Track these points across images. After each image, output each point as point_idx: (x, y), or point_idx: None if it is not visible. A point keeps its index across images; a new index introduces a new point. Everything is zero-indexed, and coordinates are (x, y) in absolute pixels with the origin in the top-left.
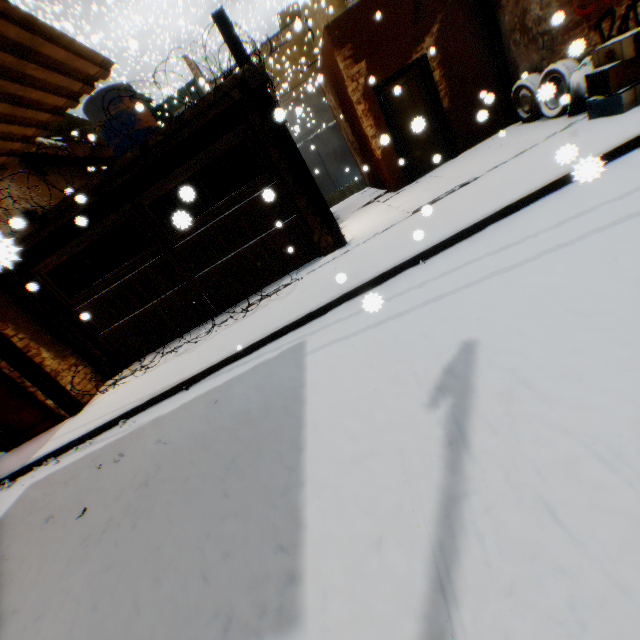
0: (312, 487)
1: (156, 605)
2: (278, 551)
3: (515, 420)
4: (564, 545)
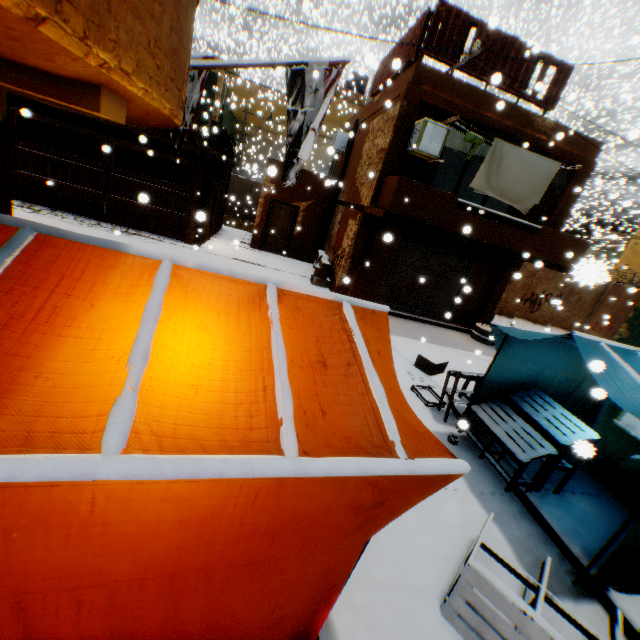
0: None
1: None
2: None
3: None
4: None
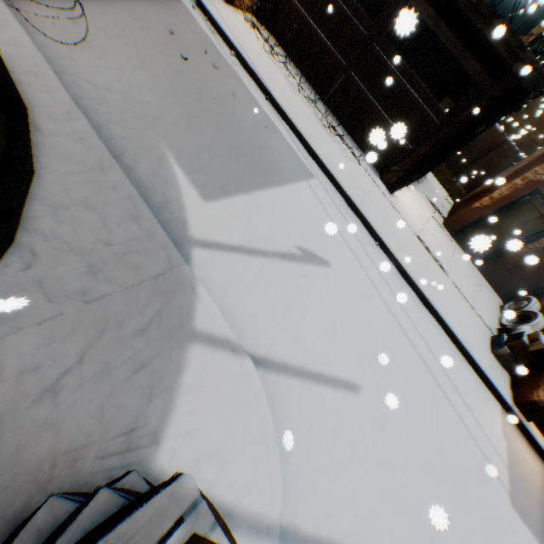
0: (247, 198)
1: (180, 134)
2: (221, 187)
3: (298, 277)
4: (263, 285)
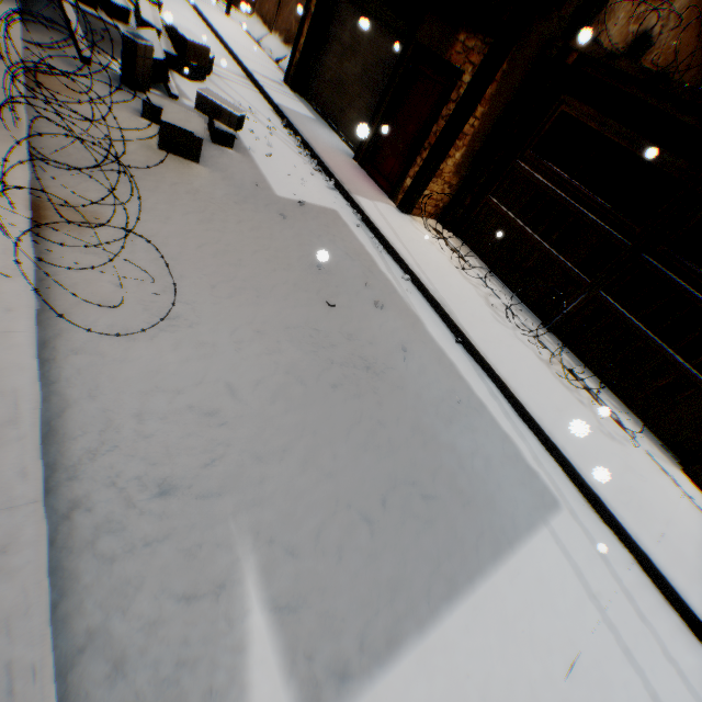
0: (422, 654)
1: (289, 482)
2: (358, 638)
3: None
4: None
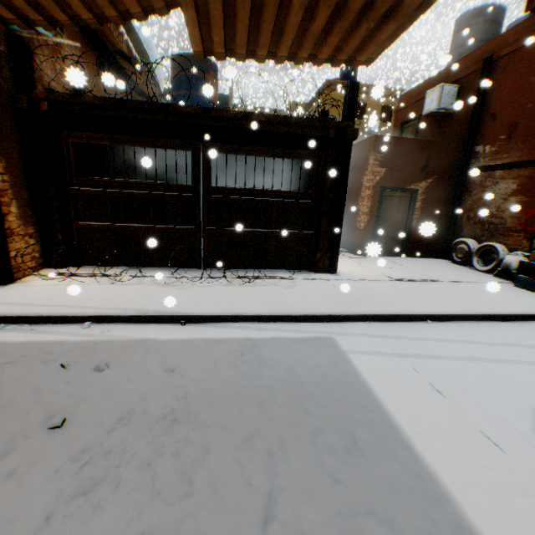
0: (471, 508)
1: None
2: None
3: None
4: None
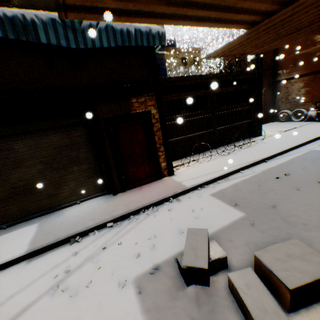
0: None
1: None
2: None
3: None
4: None
